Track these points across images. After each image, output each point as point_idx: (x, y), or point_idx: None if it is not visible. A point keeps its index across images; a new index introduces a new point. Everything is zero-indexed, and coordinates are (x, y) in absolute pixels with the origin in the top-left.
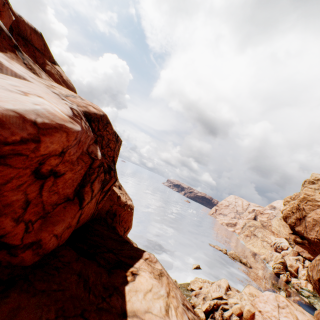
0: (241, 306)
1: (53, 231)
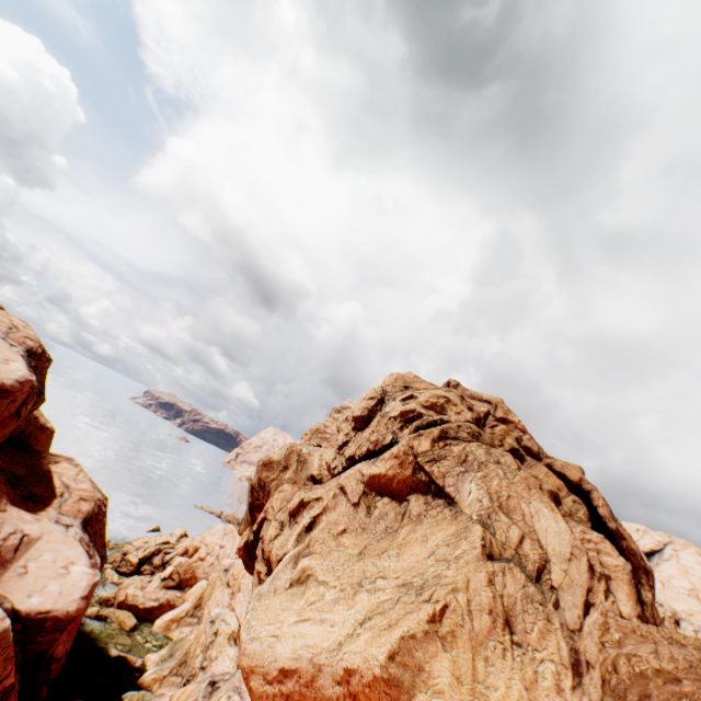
0: (190, 545)
1: (5, 432)
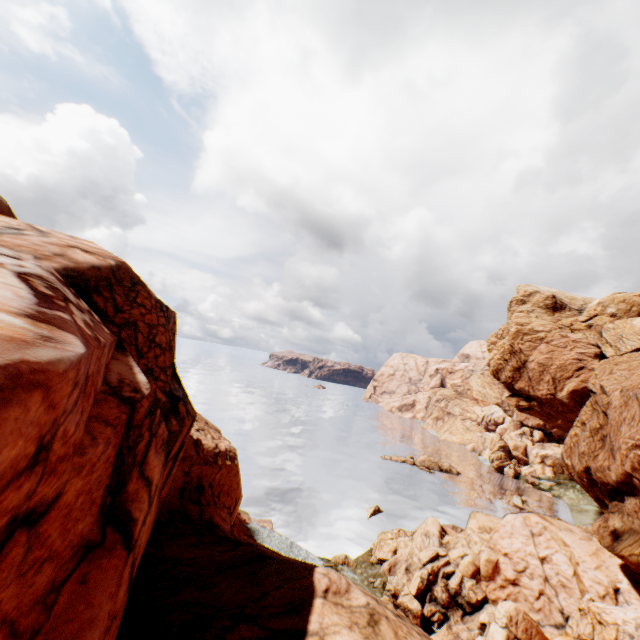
0: (474, 558)
1: None
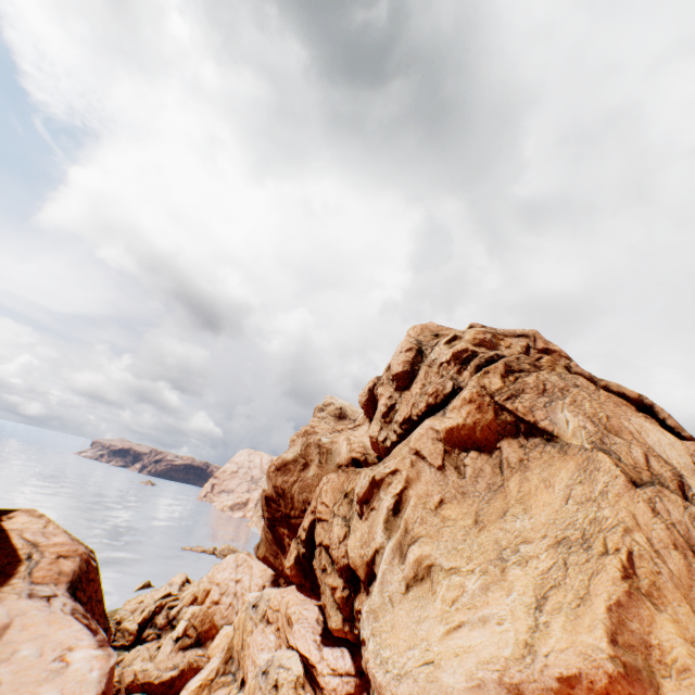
0: (197, 591)
1: None
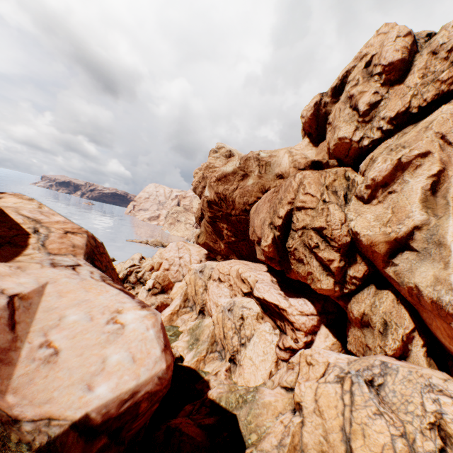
0: (153, 263)
1: None
